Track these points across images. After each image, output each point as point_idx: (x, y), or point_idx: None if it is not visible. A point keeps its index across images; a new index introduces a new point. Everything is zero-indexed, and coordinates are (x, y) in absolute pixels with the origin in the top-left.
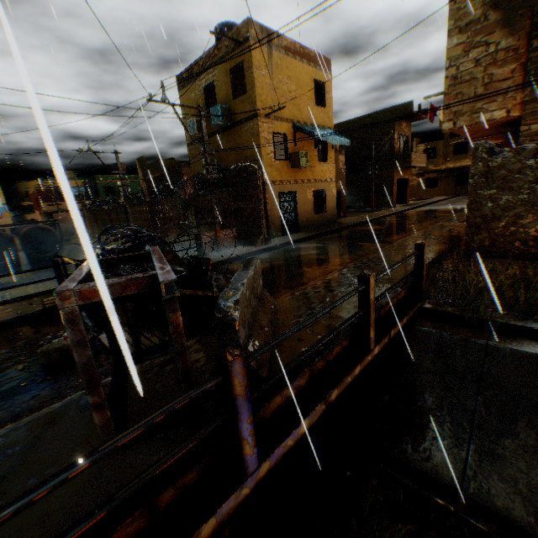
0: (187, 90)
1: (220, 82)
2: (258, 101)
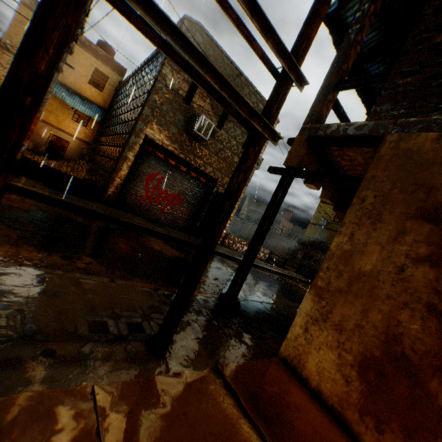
0: (326, 205)
1: None
2: None
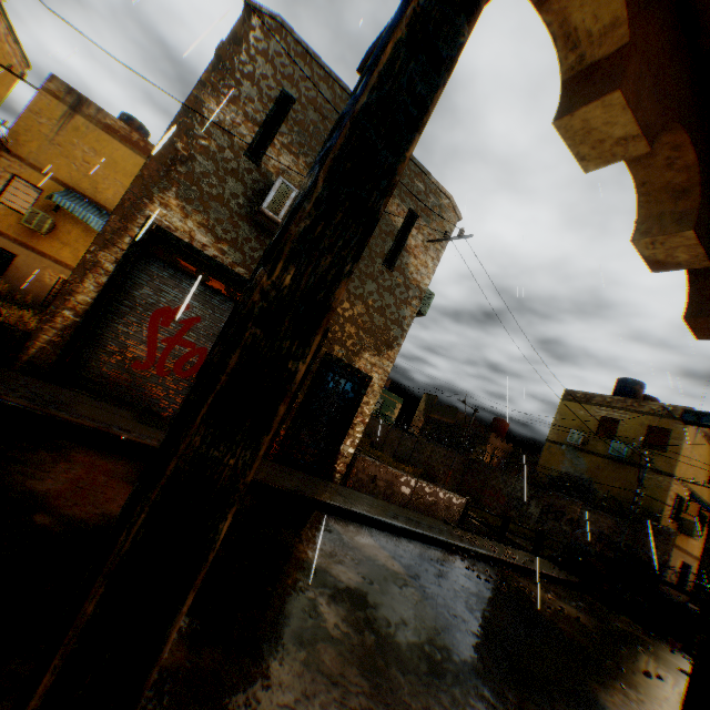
0: (574, 404)
1: (628, 425)
2: (675, 465)
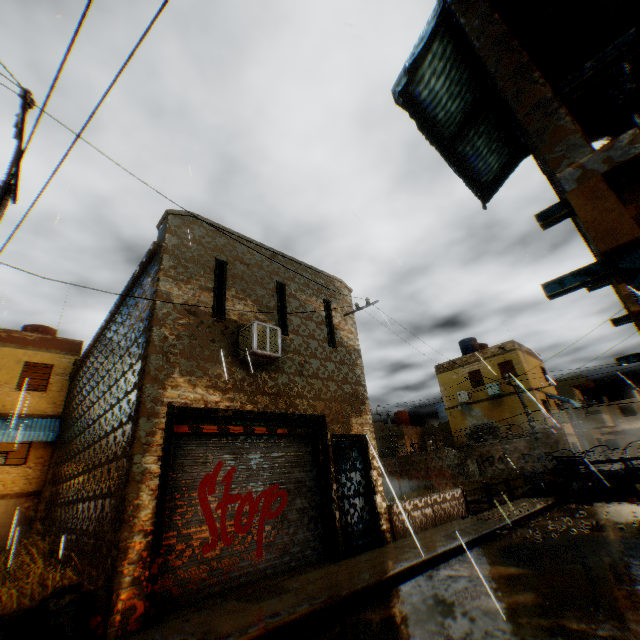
0: (447, 373)
1: (487, 370)
2: (529, 380)
